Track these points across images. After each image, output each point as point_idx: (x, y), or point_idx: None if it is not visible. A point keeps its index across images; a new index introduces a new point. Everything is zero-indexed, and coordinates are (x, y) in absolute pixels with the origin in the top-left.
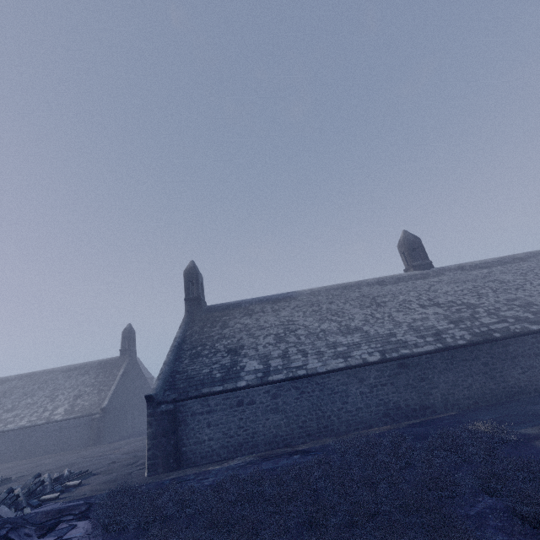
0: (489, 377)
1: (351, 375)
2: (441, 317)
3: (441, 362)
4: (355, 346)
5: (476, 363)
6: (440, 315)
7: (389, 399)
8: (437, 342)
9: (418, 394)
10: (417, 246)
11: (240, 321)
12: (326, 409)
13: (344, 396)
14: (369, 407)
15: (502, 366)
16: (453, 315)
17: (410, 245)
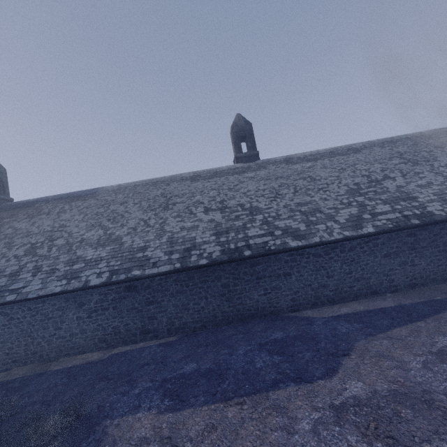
0: (226, 300)
1: (70, 299)
2: (211, 226)
3: (176, 284)
4: (94, 263)
5: (215, 284)
6: (213, 223)
7: (108, 324)
8: (179, 260)
9: (142, 318)
10: (246, 134)
11: (15, 225)
12: (36, 335)
13: (59, 322)
14: (85, 333)
15: (243, 288)
16: (225, 224)
17: (238, 133)
